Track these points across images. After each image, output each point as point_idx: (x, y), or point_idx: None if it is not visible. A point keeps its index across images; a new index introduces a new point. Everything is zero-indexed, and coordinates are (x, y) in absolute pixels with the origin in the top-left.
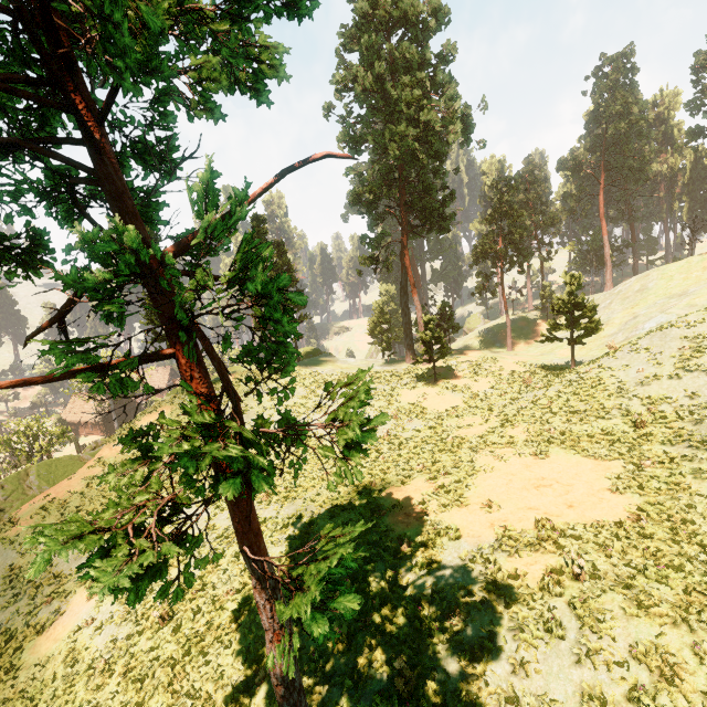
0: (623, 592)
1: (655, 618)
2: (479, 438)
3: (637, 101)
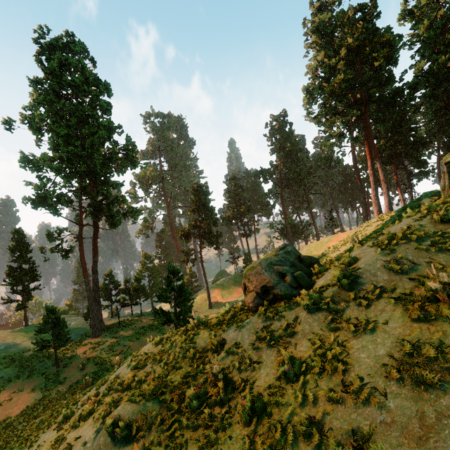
0: None
1: None
2: None
3: (292, 140)
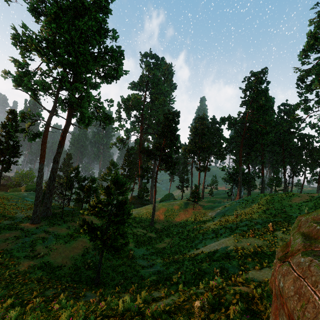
0: None
1: None
2: None
3: (266, 96)
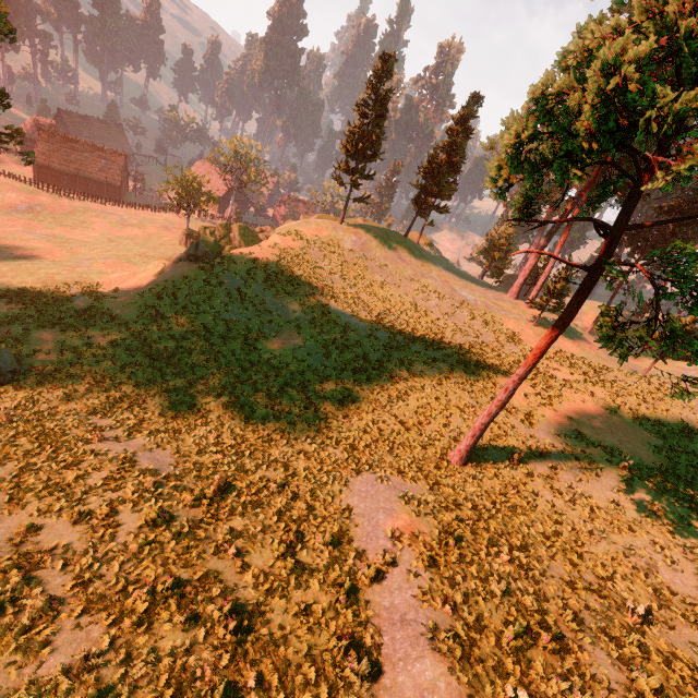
0: (646, 482)
1: (659, 495)
2: (567, 381)
3: None
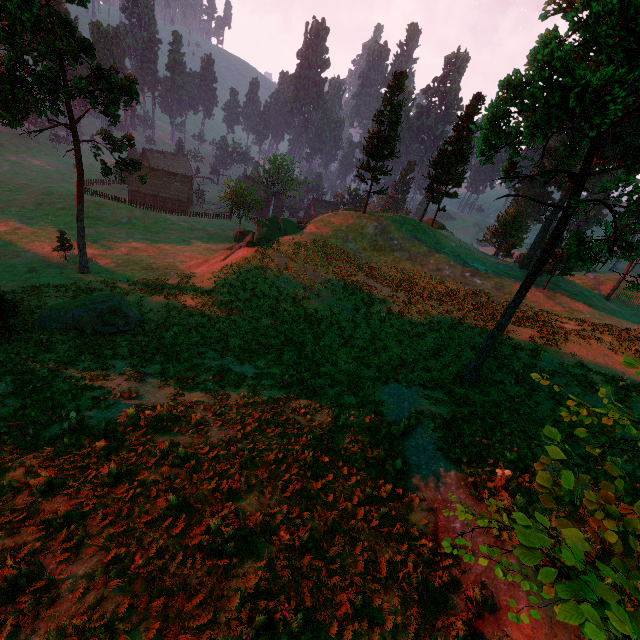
0: None
1: None
2: (574, 330)
3: None
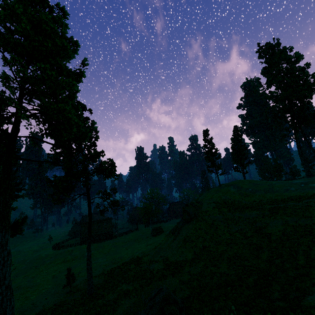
0: None
1: None
2: None
3: None
